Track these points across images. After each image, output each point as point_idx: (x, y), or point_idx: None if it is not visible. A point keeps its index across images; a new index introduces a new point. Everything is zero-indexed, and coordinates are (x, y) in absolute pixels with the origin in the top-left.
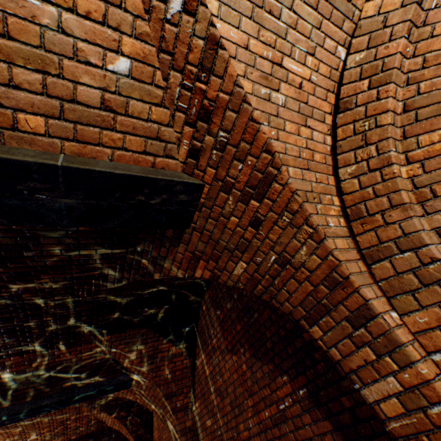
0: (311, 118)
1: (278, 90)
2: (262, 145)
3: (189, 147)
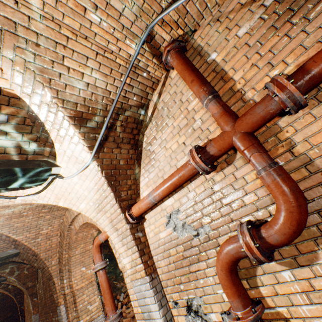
0: (52, 237)
1: (39, 238)
2: (33, 250)
3: (15, 246)
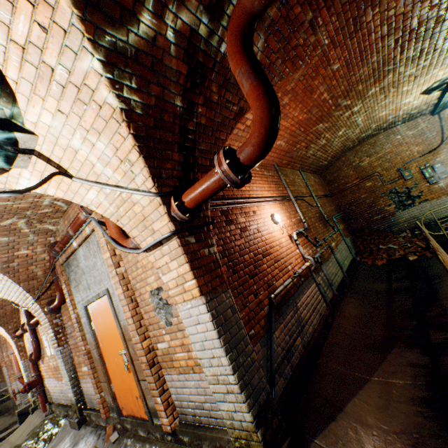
0: None
1: None
2: None
3: None
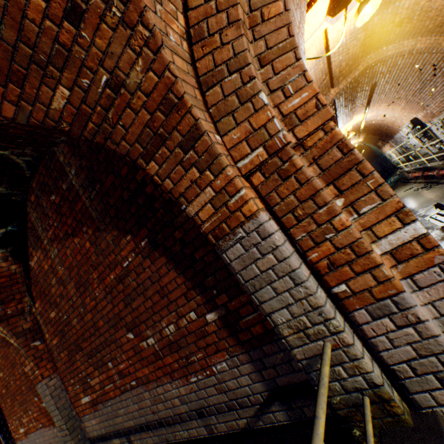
0: None
1: None
2: None
3: None
